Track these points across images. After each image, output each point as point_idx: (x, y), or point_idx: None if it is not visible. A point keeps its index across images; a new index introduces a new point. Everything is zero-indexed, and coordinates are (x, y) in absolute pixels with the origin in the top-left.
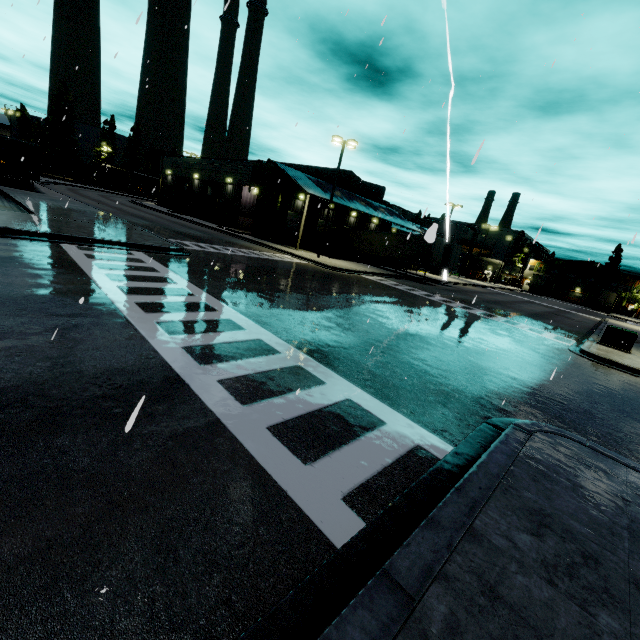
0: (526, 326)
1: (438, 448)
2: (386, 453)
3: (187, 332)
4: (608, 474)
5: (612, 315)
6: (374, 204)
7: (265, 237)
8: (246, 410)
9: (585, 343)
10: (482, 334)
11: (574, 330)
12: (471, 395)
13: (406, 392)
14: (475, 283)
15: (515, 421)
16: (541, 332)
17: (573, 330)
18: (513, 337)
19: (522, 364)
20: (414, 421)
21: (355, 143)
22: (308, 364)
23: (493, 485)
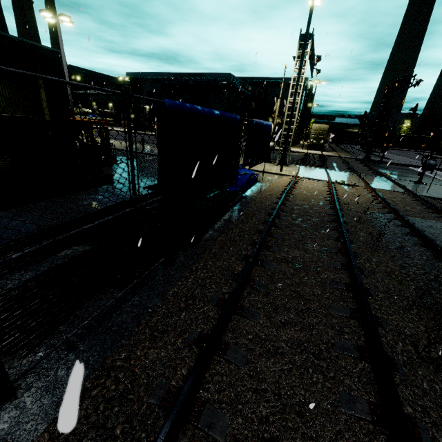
0: None
1: None
2: None
3: None
4: None
5: None
6: None
7: None
8: None
9: None
10: None
11: None
12: None
13: None
14: None
15: None
16: None
17: None
18: None
19: None
20: None
21: None
22: None
23: None
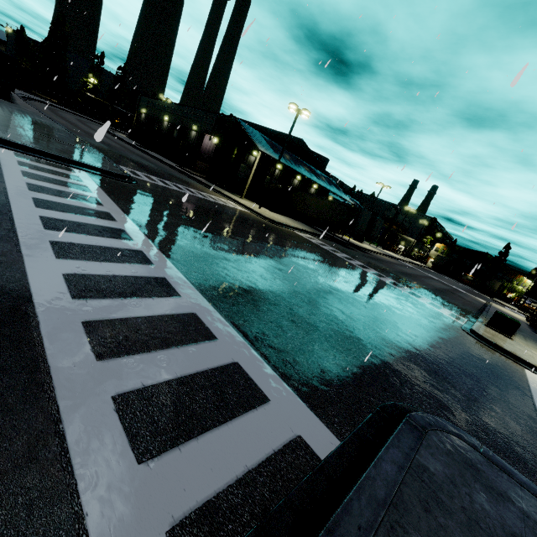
0: (427, 300)
1: (321, 441)
2: (257, 447)
3: (81, 257)
4: (504, 498)
5: (494, 299)
6: (317, 172)
7: (217, 183)
8: (98, 367)
9: (475, 324)
10: (389, 302)
11: (465, 309)
12: (369, 370)
13: (303, 359)
14: (389, 254)
15: (411, 413)
16: (439, 307)
17: (465, 309)
18: (415, 309)
19: (421, 338)
20: (303, 399)
21: (308, 113)
22: (206, 313)
23: (376, 521)
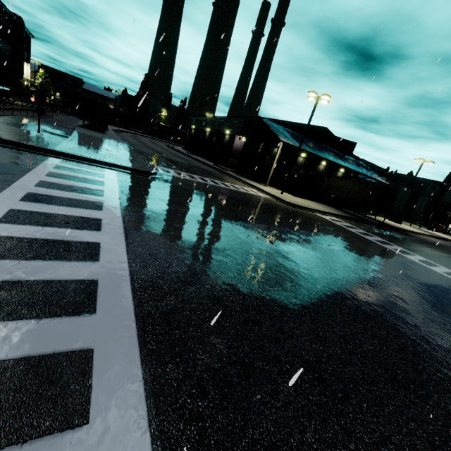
0: None
1: None
2: None
3: None
4: None
5: None
6: (343, 156)
7: (245, 174)
8: None
9: None
10: None
11: None
12: None
13: None
14: (437, 235)
15: None
16: None
17: None
18: None
19: None
20: None
21: (328, 97)
22: (113, 348)
23: None
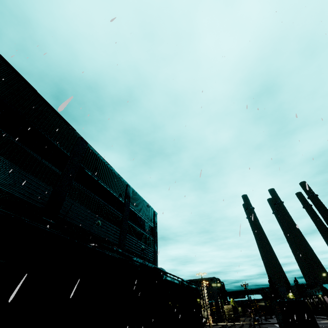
0: None
1: None
2: None
3: None
4: None
5: None
6: None
7: None
8: None
9: None
10: None
11: None
12: None
13: None
14: None
15: None
16: None
17: None
18: None
19: None
20: None
21: None
22: None
23: None
